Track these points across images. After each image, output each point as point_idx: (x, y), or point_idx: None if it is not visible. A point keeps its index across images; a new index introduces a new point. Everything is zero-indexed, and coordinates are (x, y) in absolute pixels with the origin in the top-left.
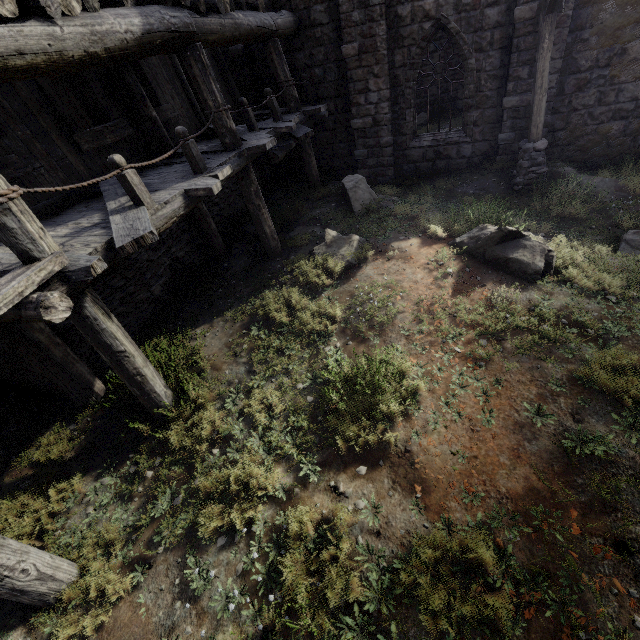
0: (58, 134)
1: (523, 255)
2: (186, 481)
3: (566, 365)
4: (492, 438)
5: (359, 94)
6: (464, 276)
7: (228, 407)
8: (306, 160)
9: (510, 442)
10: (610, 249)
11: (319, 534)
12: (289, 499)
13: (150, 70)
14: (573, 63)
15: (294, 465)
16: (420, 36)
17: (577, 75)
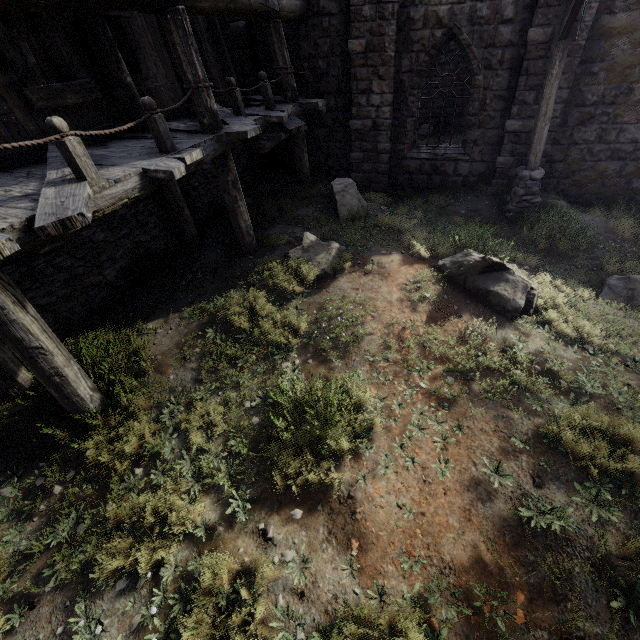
0: (5, 84)
1: (504, 289)
2: (97, 504)
3: (533, 418)
4: (444, 493)
5: (361, 94)
6: (441, 303)
7: (163, 419)
8: (298, 155)
9: (463, 501)
10: (593, 293)
11: (235, 587)
12: (210, 539)
13: (132, 31)
14: (579, 95)
15: (223, 498)
16: (430, 43)
17: (582, 108)
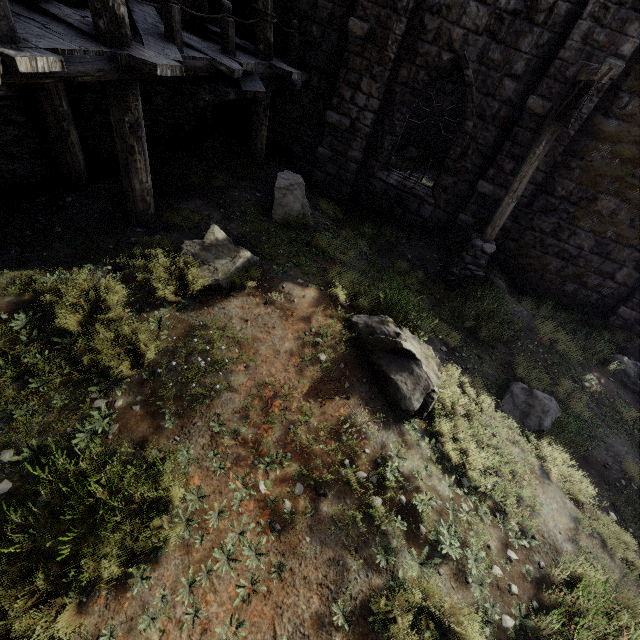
0: None
1: (405, 382)
2: None
3: (372, 575)
4: None
5: (348, 86)
6: (335, 372)
7: None
8: (255, 125)
9: None
10: (494, 402)
11: None
12: None
13: None
14: (552, 184)
15: None
16: (435, 63)
17: (549, 197)
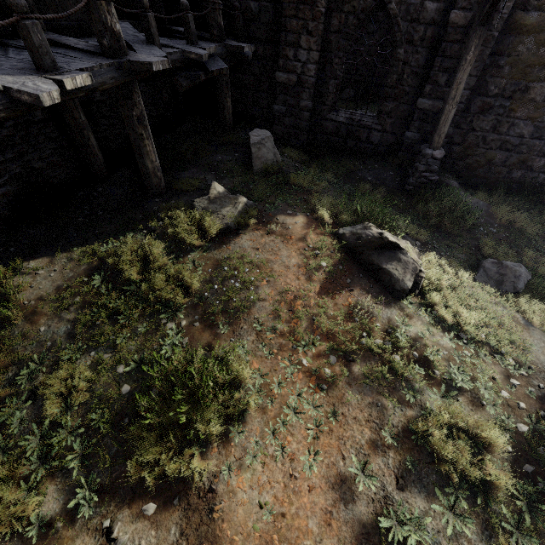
0: None
1: (396, 269)
2: None
3: (405, 409)
4: (308, 491)
5: (289, 47)
6: (336, 273)
7: (19, 381)
8: (221, 99)
9: (326, 501)
10: (471, 276)
11: None
12: (43, 538)
13: None
14: (484, 85)
15: (71, 484)
16: (360, 6)
17: (484, 98)
